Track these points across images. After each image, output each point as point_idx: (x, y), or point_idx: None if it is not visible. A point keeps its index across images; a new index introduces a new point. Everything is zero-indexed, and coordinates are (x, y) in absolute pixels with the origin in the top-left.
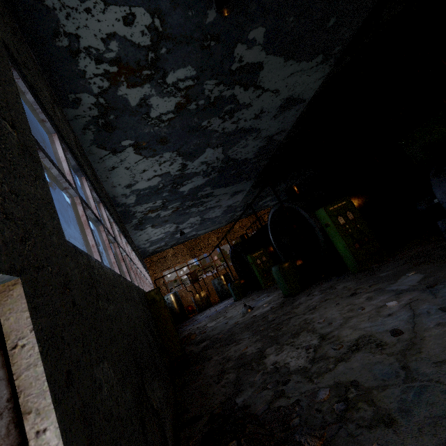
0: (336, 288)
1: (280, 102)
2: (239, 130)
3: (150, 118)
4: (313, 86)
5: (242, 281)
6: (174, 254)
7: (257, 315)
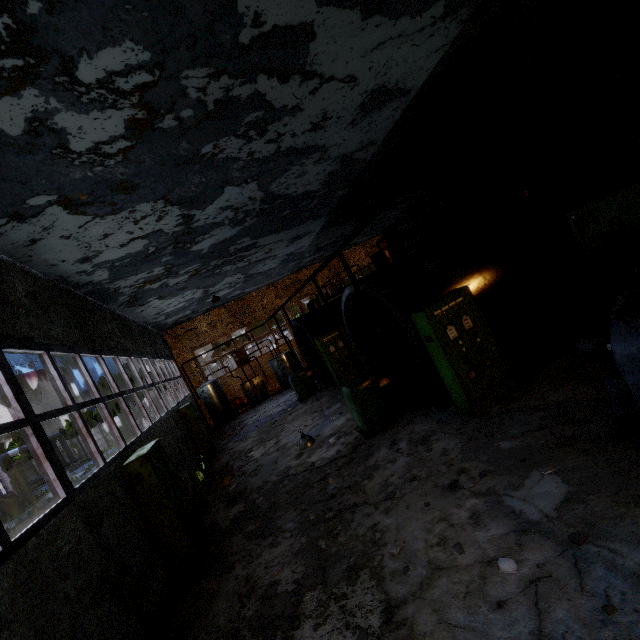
0: (433, 447)
1: (360, 97)
2: (284, 152)
3: (74, 152)
4: (425, 64)
5: (309, 373)
6: (210, 322)
7: (316, 465)
